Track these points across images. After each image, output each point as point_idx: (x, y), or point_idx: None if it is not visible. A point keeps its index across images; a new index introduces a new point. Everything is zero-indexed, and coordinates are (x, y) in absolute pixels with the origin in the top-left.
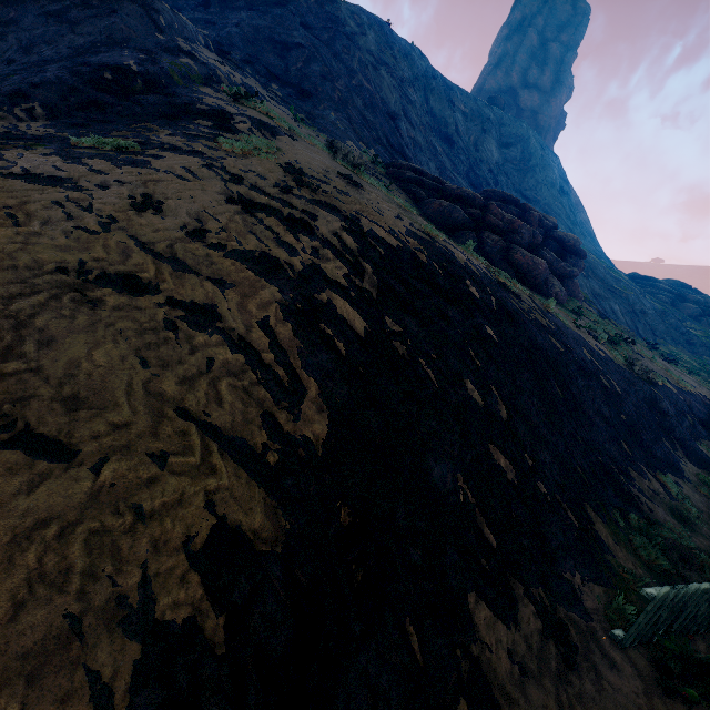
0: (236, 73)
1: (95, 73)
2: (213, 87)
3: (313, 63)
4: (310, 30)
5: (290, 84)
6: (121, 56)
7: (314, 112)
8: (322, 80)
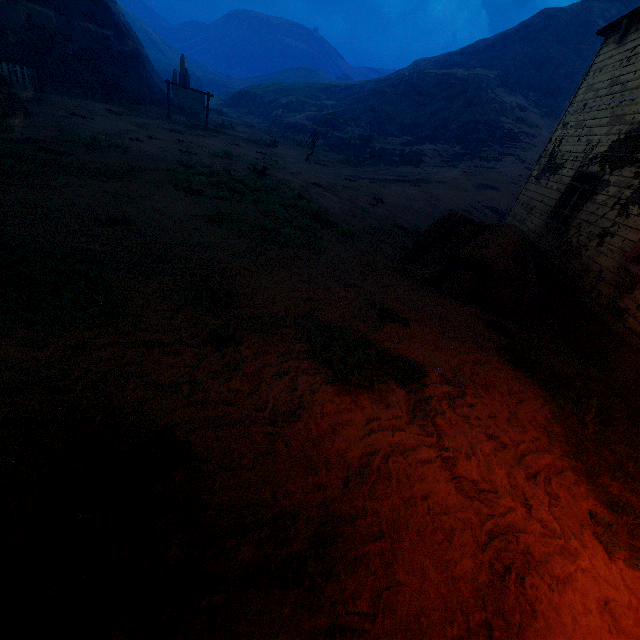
0: (512, 98)
1: (468, 125)
2: (505, 115)
3: (560, 69)
4: (562, 43)
5: (540, 90)
6: (471, 112)
7: (553, 105)
8: (564, 80)
